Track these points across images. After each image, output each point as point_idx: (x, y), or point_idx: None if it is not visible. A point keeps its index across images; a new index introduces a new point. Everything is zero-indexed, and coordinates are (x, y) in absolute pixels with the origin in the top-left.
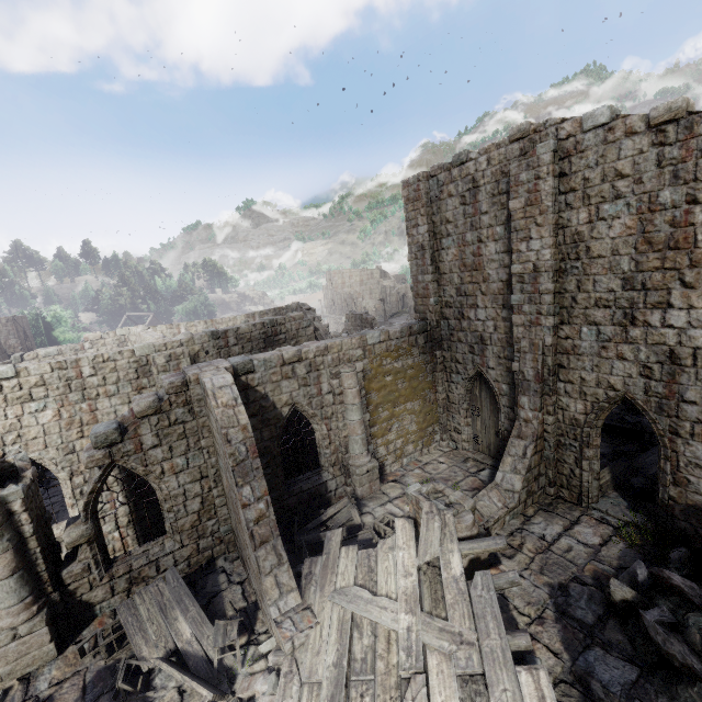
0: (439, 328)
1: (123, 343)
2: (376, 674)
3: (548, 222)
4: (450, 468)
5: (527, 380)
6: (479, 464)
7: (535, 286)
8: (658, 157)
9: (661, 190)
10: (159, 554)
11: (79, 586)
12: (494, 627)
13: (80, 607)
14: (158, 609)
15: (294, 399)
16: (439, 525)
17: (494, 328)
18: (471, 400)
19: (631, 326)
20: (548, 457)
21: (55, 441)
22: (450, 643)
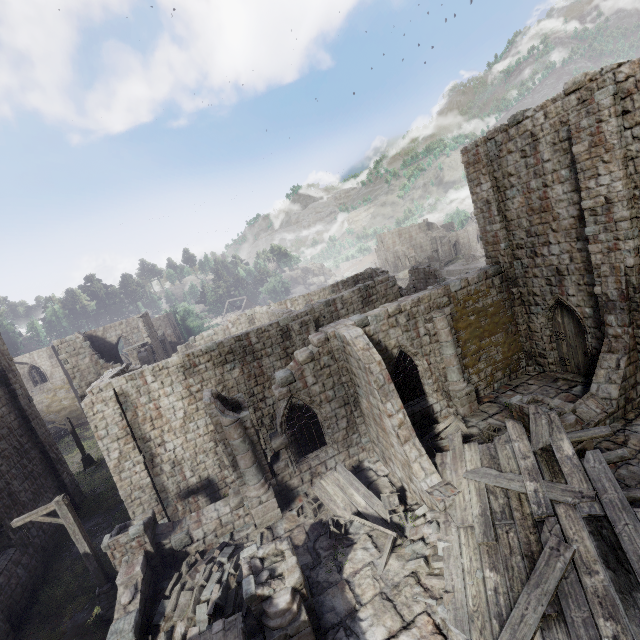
0: (512, 268)
1: (251, 321)
2: (515, 519)
3: (616, 157)
4: (540, 388)
5: (611, 300)
6: (570, 382)
7: (609, 216)
8: None
9: None
10: (326, 457)
11: (284, 476)
12: (609, 486)
13: (286, 489)
14: (339, 488)
15: (400, 343)
16: (546, 422)
17: (569, 260)
18: (553, 327)
19: None
20: None
21: (243, 388)
22: (572, 498)
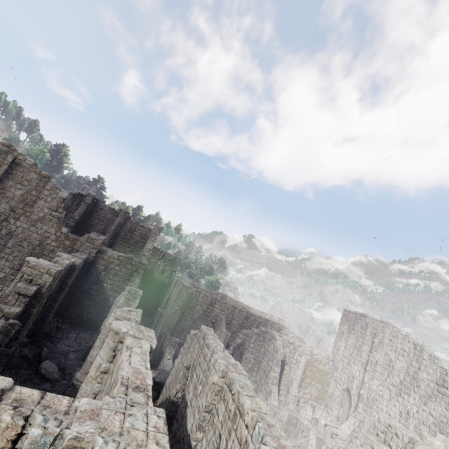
0: (339, 363)
1: (222, 298)
2: (297, 427)
3: (383, 351)
4: None
5: (363, 397)
6: None
7: (375, 367)
8: (414, 352)
9: (413, 361)
10: None
11: None
12: (328, 435)
13: None
14: None
15: (285, 354)
16: (321, 412)
17: (358, 374)
18: (341, 399)
19: (399, 396)
20: (363, 433)
21: None
22: (317, 431)
